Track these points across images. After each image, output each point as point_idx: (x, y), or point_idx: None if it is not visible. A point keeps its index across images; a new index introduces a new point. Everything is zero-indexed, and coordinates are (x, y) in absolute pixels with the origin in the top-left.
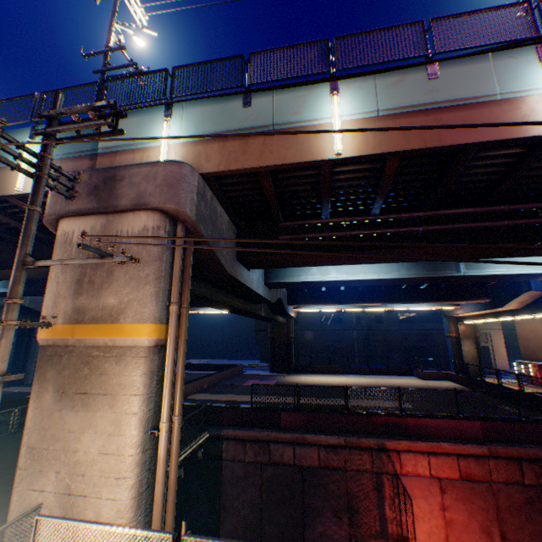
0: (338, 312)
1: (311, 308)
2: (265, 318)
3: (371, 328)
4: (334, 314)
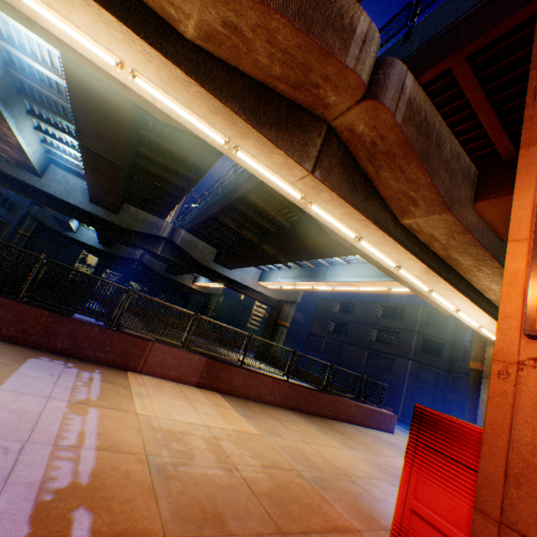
0: (394, 328)
1: (267, 281)
2: (182, 265)
3: (451, 368)
4: (393, 332)
